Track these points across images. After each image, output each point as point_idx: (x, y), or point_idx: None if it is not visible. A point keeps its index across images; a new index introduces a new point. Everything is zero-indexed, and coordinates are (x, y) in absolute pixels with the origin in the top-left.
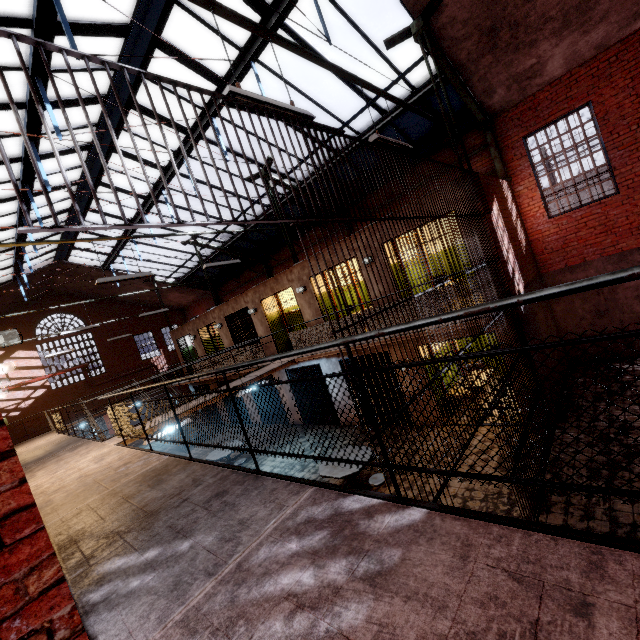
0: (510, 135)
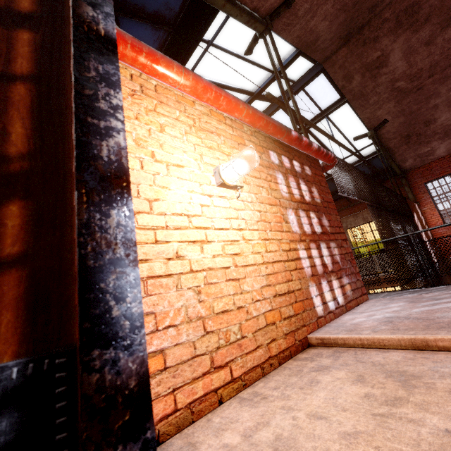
0: (416, 181)
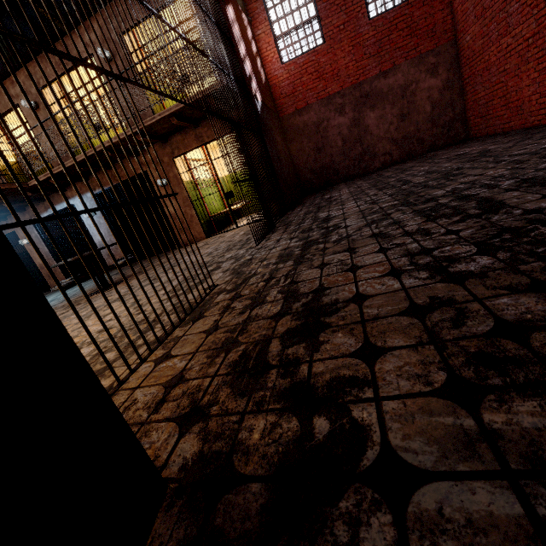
0: None
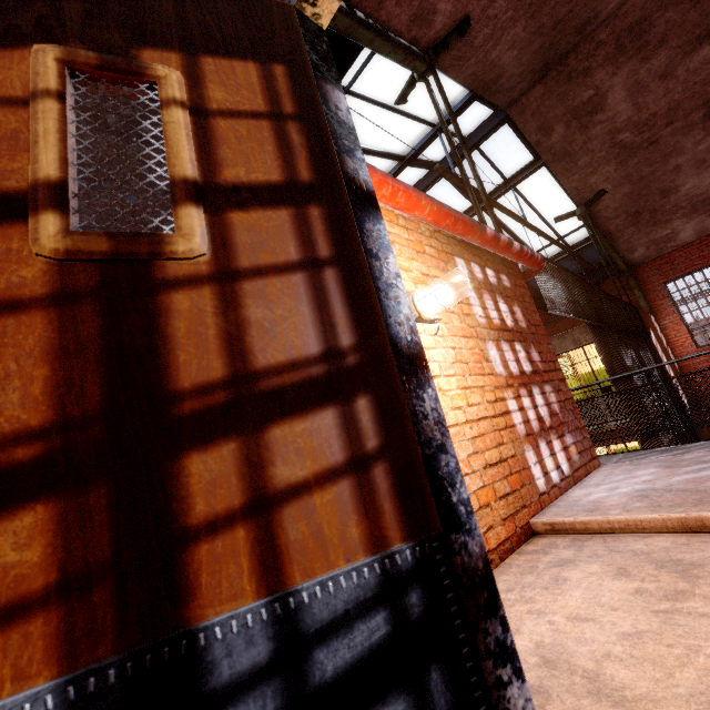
0: (651, 281)
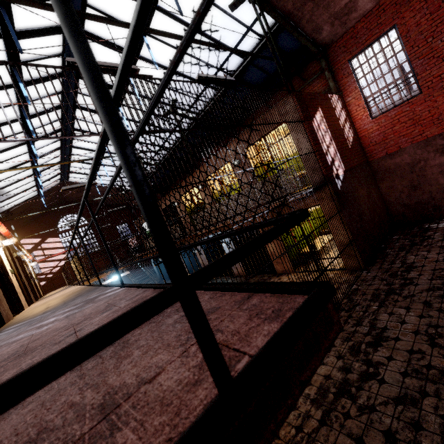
0: (339, 60)
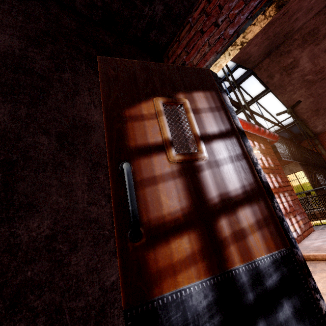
0: None
